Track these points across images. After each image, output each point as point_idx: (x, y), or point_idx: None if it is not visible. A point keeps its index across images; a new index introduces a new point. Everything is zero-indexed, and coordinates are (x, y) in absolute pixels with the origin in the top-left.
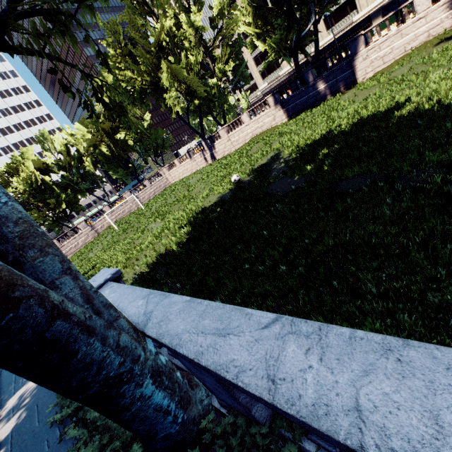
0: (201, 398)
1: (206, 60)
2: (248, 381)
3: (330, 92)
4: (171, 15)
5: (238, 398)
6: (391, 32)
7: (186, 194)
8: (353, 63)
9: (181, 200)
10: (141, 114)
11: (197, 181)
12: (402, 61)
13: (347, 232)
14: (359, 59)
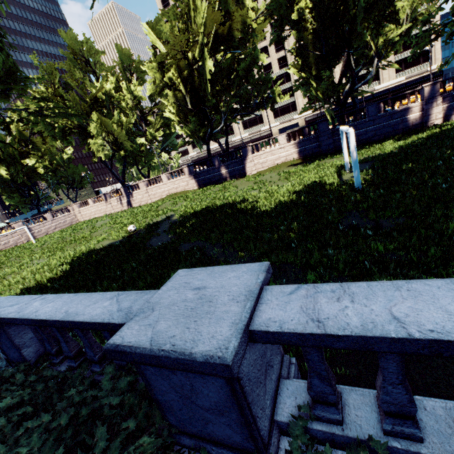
0: (0, 366)
1: (140, 122)
2: (10, 315)
3: (229, 176)
4: (112, 81)
5: (13, 340)
6: (266, 150)
7: (86, 235)
8: (244, 162)
9: (80, 240)
10: (62, 147)
11: (103, 224)
12: (272, 170)
13: (158, 274)
14: (247, 160)
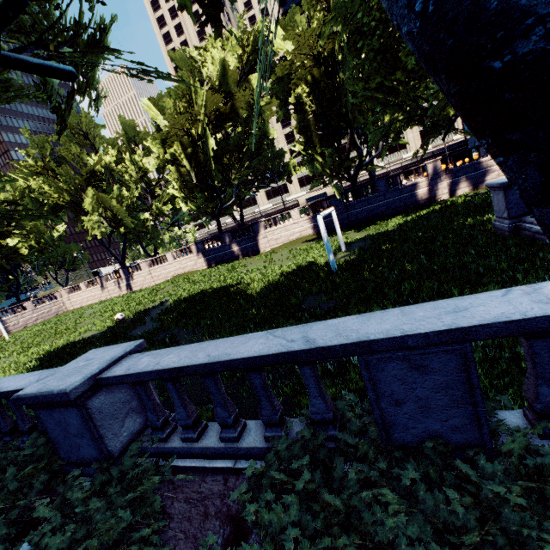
0: None
1: (146, 195)
2: None
3: (242, 253)
4: (113, 153)
5: None
6: (280, 226)
7: (70, 326)
8: (257, 238)
9: (61, 332)
10: (53, 223)
11: (93, 313)
12: (286, 247)
13: None
14: (260, 236)
